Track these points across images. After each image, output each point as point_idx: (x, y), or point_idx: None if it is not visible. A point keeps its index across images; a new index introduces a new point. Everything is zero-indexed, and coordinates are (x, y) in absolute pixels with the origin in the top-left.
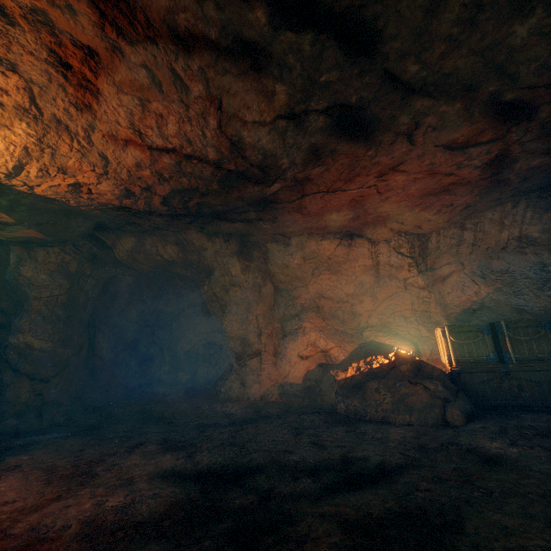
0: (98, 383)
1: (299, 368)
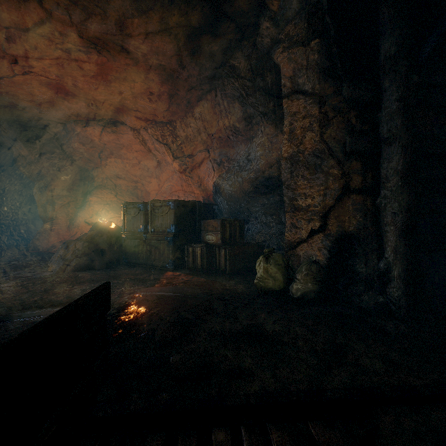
0: None
1: (86, 231)
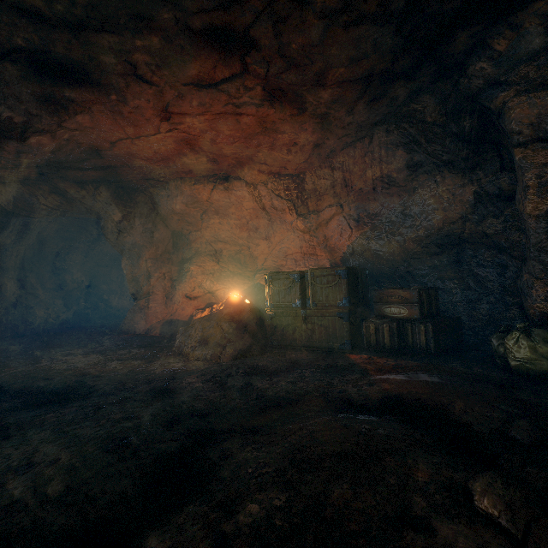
0: (34, 317)
1: (187, 307)
